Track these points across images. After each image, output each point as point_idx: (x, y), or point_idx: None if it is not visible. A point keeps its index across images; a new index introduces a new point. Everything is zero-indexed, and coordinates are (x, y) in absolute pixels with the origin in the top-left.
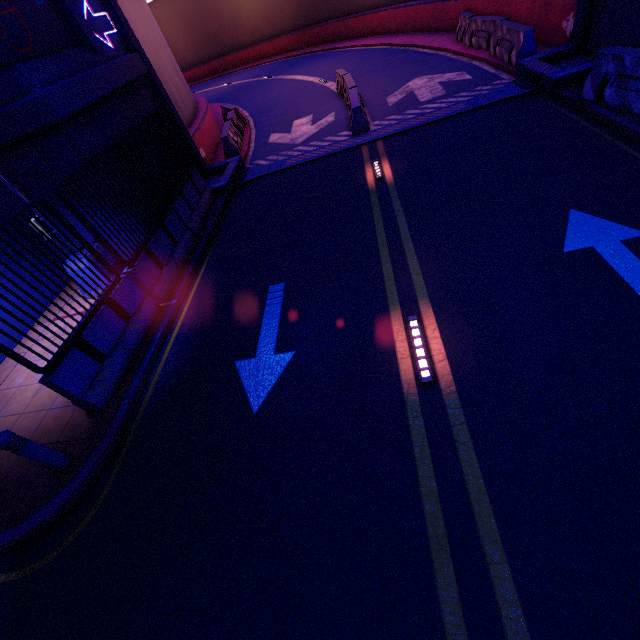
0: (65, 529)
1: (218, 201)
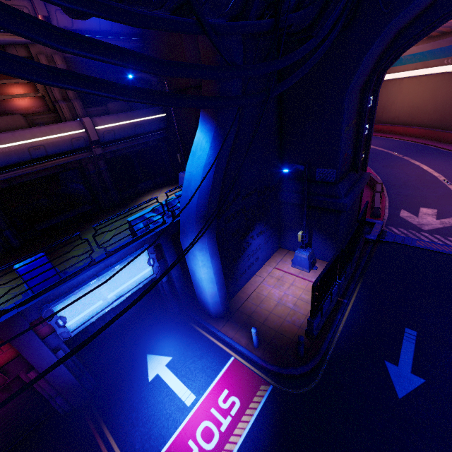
0: (300, 383)
1: (367, 246)
